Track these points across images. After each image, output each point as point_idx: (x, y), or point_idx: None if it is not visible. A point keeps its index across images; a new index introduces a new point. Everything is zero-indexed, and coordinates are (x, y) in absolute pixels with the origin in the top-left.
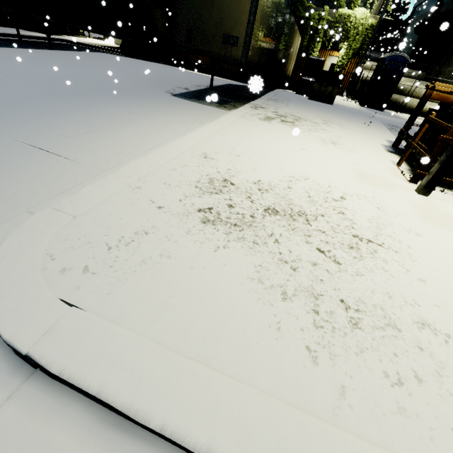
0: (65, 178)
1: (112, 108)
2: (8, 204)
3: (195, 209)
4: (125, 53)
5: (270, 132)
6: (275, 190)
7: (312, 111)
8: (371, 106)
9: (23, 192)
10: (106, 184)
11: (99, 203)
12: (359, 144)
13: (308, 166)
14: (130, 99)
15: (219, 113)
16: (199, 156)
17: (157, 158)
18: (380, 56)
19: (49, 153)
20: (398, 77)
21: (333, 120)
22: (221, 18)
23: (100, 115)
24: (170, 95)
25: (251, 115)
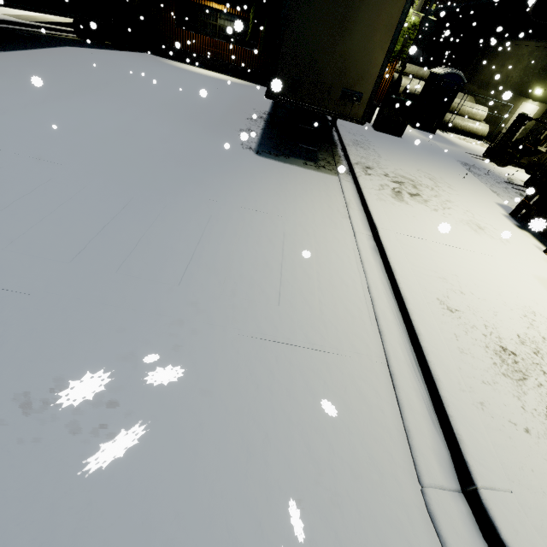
0: (367, 394)
1: (240, 211)
2: (386, 476)
3: (546, 419)
4: (83, 35)
5: (430, 227)
6: (543, 348)
7: (404, 160)
8: (423, 128)
9: (370, 445)
10: (467, 416)
11: (496, 454)
12: (493, 222)
13: (513, 287)
14: (232, 179)
15: (333, 185)
16: (444, 309)
17: (435, 336)
18: (431, 70)
19: (300, 348)
20: (451, 97)
21: (434, 176)
22: (343, 69)
23: (247, 232)
24: (254, 153)
25: (379, 190)
